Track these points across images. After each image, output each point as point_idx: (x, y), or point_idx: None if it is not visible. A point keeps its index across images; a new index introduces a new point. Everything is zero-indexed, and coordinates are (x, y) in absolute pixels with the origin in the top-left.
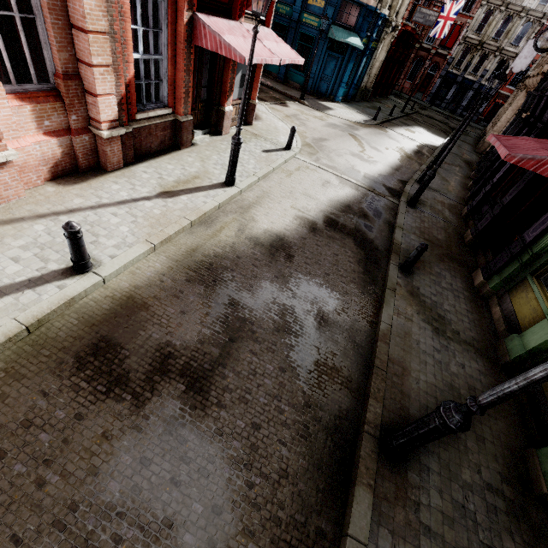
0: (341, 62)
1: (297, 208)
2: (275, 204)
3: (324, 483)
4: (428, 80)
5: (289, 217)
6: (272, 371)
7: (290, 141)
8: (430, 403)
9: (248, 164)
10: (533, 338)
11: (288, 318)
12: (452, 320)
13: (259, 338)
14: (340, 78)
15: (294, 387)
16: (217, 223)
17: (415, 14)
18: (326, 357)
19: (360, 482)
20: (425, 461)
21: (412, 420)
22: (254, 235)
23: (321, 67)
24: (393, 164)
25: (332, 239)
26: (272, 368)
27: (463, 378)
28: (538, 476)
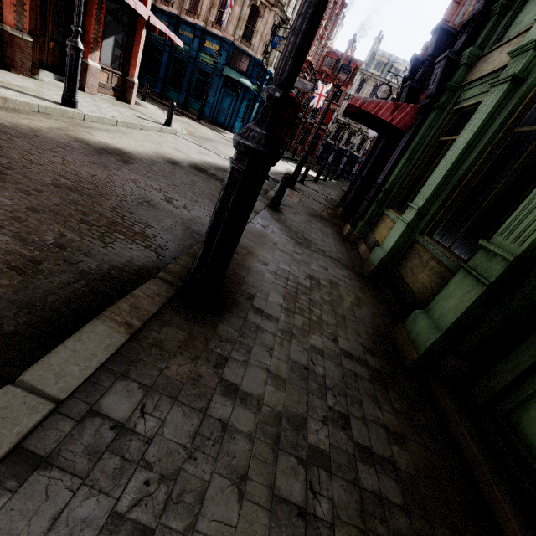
0: (236, 99)
1: (159, 149)
2: (130, 139)
3: (24, 326)
4: (314, 146)
5: (145, 149)
6: (8, 205)
7: (169, 117)
8: (278, 280)
9: (109, 112)
10: (391, 240)
11: (88, 185)
12: (319, 244)
13: (11, 180)
14: (236, 113)
15: (46, 227)
16: (24, 114)
17: (296, 82)
18: (133, 224)
19: (106, 317)
20: (256, 320)
21: (246, 286)
22: (81, 137)
23: (218, 100)
24: (279, 171)
25: (195, 174)
26: (11, 203)
27: (325, 275)
28: (407, 346)
